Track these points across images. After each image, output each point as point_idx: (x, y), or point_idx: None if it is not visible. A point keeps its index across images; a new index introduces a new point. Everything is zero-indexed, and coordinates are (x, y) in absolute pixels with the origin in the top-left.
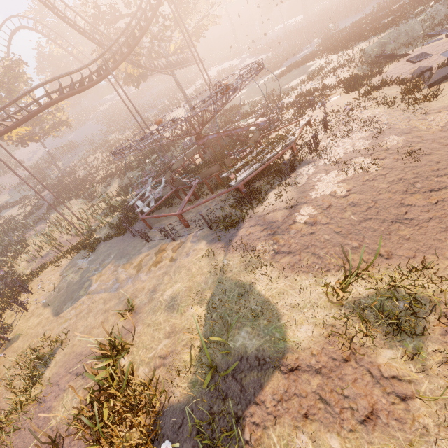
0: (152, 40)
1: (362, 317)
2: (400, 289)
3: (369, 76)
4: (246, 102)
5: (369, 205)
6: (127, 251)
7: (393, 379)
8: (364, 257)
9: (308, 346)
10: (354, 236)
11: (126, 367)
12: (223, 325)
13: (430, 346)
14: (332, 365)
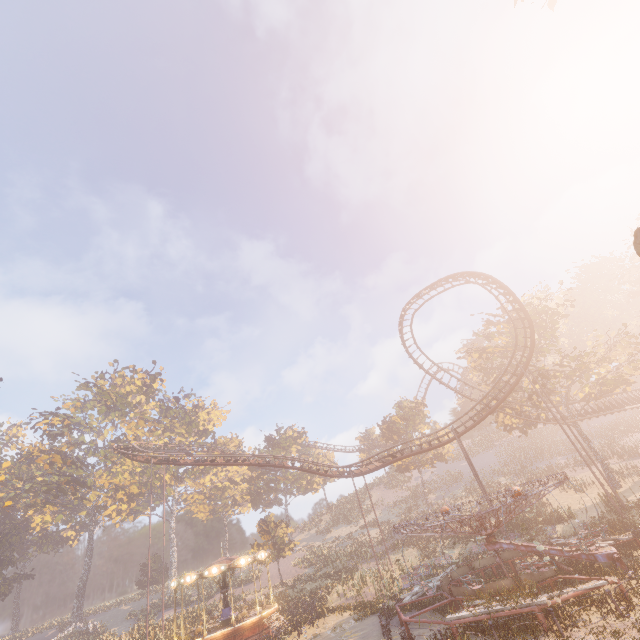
0: (530, 397)
1: None
2: None
3: None
4: None
5: None
6: (370, 635)
7: None
8: None
9: None
10: None
11: None
12: None
13: None
14: None
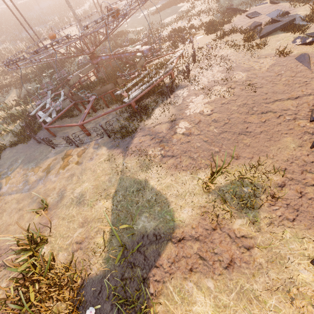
0: None
1: (223, 200)
2: (245, 179)
3: (222, 23)
4: (130, 30)
5: (225, 122)
6: (34, 156)
7: (242, 238)
8: (222, 159)
9: (189, 222)
10: (216, 143)
11: (46, 254)
12: (127, 213)
13: (262, 214)
14: (206, 234)
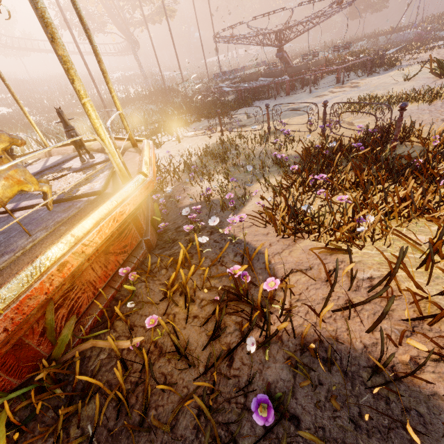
0: None
1: None
2: None
3: None
4: None
5: None
6: (293, 99)
7: None
8: None
9: None
10: None
11: None
12: None
13: None
14: None
